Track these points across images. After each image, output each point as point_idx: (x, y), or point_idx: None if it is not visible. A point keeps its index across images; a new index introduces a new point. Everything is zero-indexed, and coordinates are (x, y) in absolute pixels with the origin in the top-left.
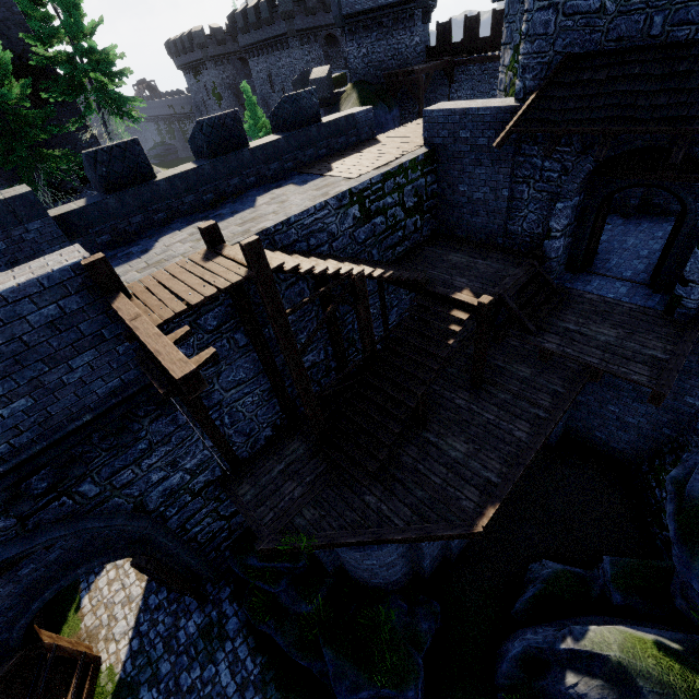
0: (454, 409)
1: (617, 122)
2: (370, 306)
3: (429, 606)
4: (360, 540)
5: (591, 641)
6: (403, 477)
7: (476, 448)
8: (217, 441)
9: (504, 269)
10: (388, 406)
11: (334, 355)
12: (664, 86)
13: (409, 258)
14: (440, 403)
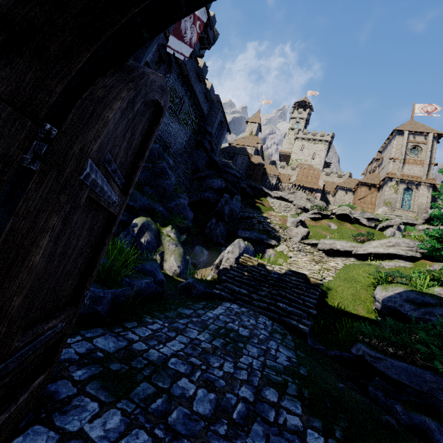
0: None
1: None
2: None
3: None
4: None
5: (139, 222)
6: None
7: None
8: None
9: None
10: None
11: None
12: None
13: None
14: None
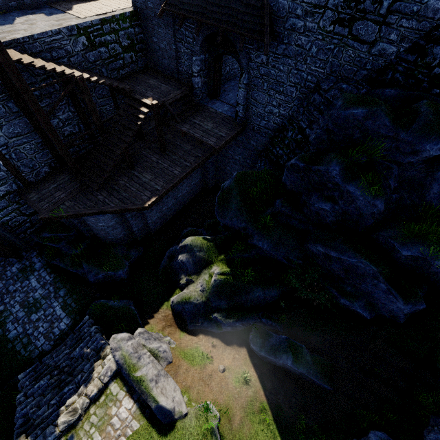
0: (150, 162)
1: (201, 16)
2: (107, 104)
3: (138, 248)
4: (93, 211)
5: (185, 241)
6: (118, 189)
7: (155, 177)
8: (10, 168)
9: (173, 90)
10: (108, 154)
11: (86, 130)
12: (215, 2)
13: (128, 78)
14: (144, 159)
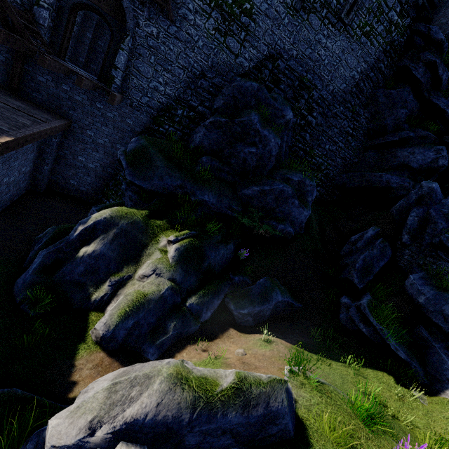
0: None
1: None
2: None
3: None
4: None
5: (95, 217)
6: None
7: None
8: None
9: None
10: None
11: None
12: None
13: None
14: None
